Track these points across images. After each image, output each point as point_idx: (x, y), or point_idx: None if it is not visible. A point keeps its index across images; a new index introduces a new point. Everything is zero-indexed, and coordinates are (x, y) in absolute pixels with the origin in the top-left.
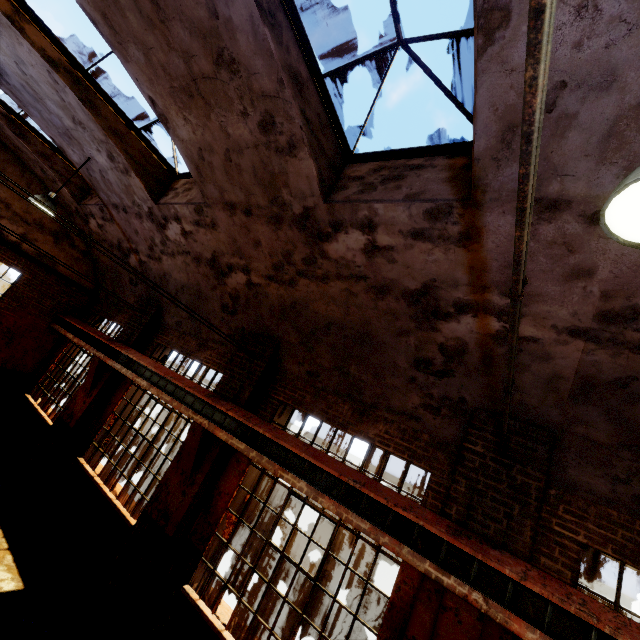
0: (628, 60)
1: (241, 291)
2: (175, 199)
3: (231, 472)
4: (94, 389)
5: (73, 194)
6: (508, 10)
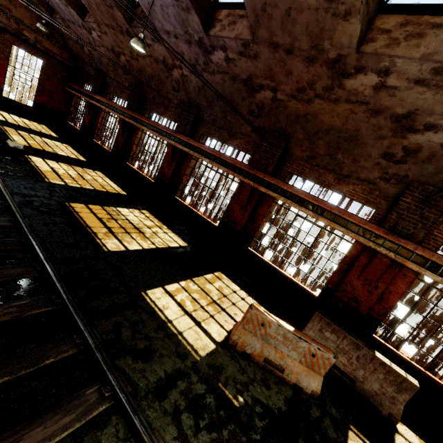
0: None
1: (126, 64)
2: (89, 19)
3: (134, 134)
4: (89, 114)
5: (48, 11)
6: None
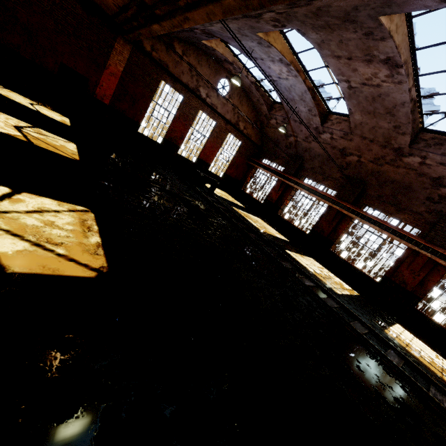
0: None
1: (353, 162)
2: (333, 126)
3: (343, 223)
4: (279, 191)
5: (268, 109)
6: None
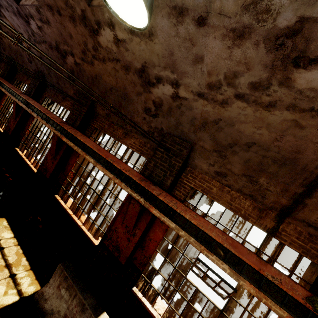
0: None
1: (2, 42)
2: None
3: (4, 96)
4: None
5: None
6: None
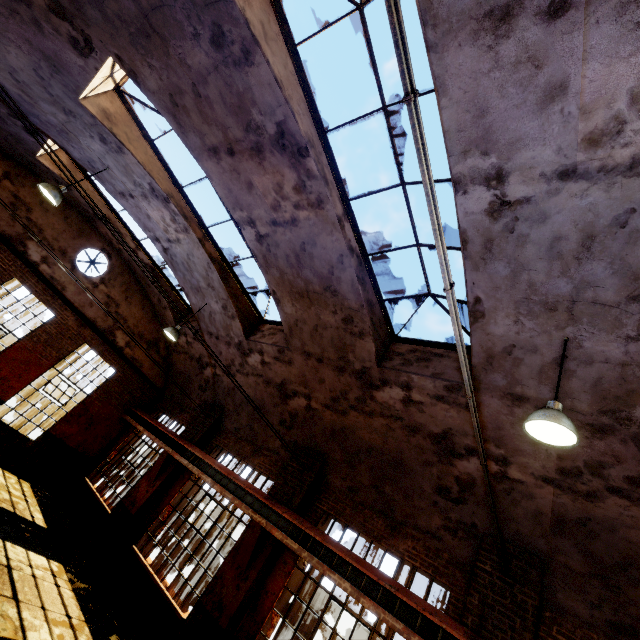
0: (541, 344)
1: (300, 411)
2: (263, 339)
3: (278, 572)
4: (157, 480)
5: (175, 317)
6: (483, 313)
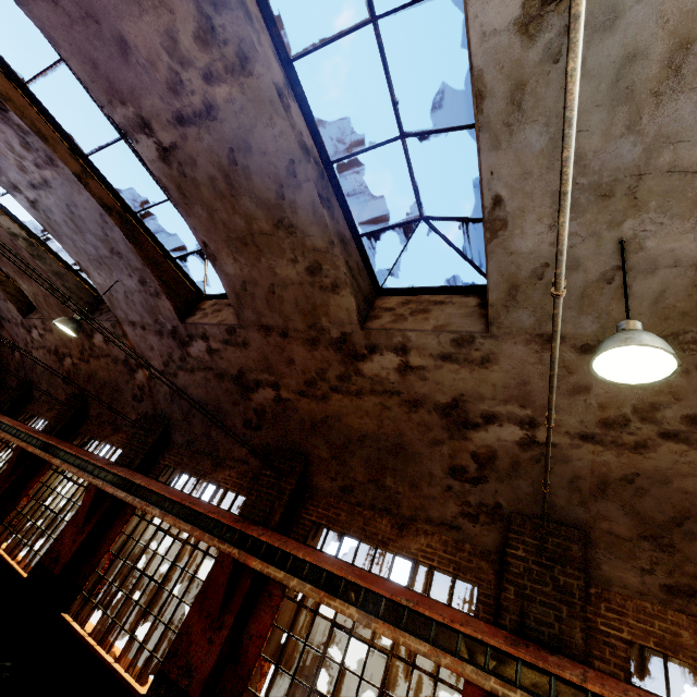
0: (116, 286)
1: (71, 369)
2: (34, 316)
3: (38, 475)
4: None
5: None
6: (87, 271)
